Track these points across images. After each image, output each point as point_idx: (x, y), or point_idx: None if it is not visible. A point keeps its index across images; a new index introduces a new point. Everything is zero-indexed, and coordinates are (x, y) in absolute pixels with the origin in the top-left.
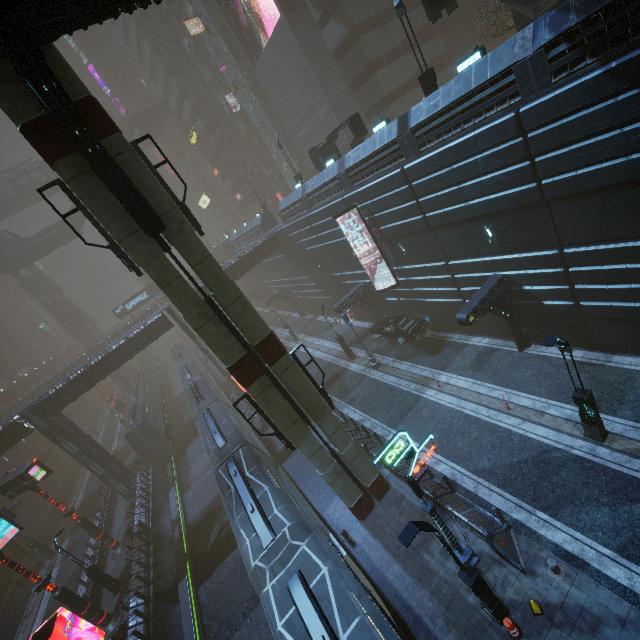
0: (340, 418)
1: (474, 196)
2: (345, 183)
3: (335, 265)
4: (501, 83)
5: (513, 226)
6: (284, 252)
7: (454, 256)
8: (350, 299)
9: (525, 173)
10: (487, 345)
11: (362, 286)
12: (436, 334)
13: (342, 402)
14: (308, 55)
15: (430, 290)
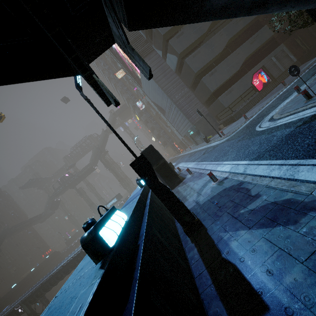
0: None
1: None
2: None
3: None
4: None
5: None
6: None
7: None
8: None
9: None
10: None
11: None
12: None
13: None
14: (157, 79)
15: None
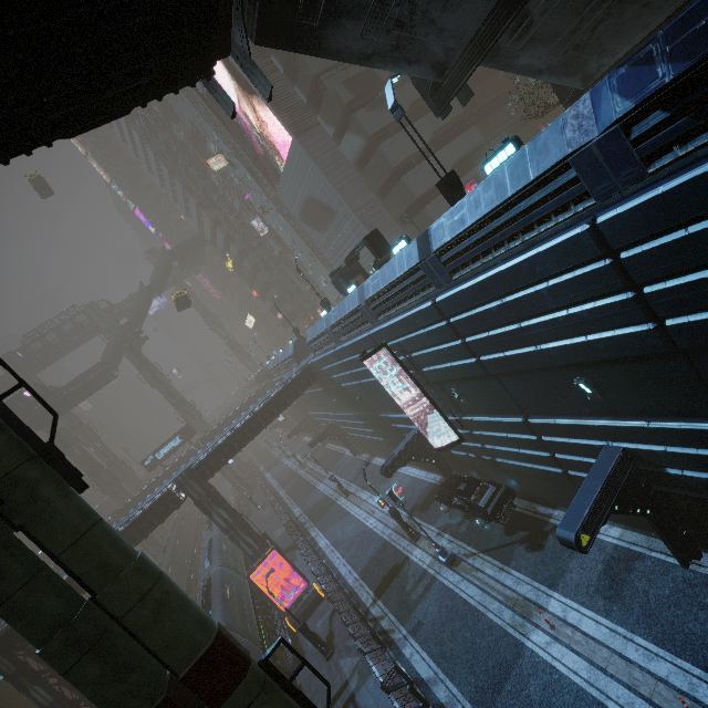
0: (399, 666)
1: (547, 338)
2: (369, 315)
3: (379, 405)
4: (554, 183)
5: (625, 380)
6: (321, 386)
7: (535, 411)
8: (401, 456)
9: (629, 309)
10: (619, 542)
11: (416, 435)
12: (531, 508)
13: (402, 629)
14: (326, 171)
15: (509, 450)
